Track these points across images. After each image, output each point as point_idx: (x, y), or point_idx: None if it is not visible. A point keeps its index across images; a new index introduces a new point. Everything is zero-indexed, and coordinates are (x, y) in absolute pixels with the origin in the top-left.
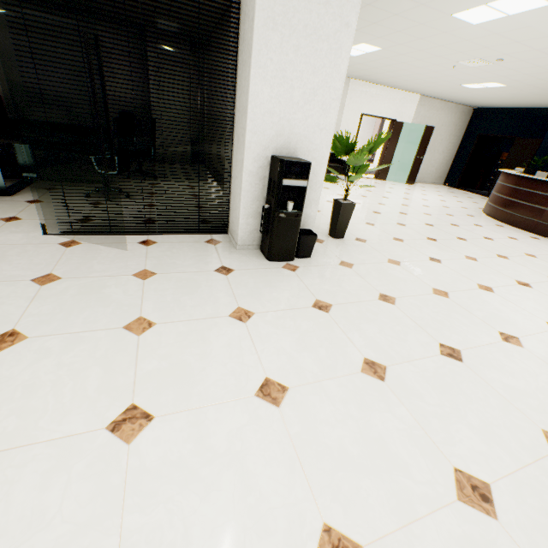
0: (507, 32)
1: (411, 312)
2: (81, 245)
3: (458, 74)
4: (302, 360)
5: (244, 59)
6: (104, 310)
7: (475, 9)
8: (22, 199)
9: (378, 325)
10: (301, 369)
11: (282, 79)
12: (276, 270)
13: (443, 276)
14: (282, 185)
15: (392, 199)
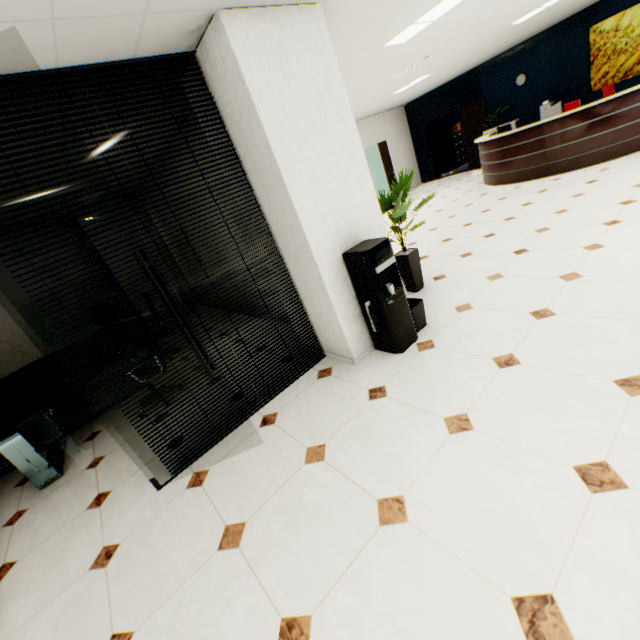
0: (431, 35)
1: (578, 311)
2: (211, 471)
3: (389, 88)
4: (572, 425)
5: (268, 185)
6: (336, 521)
7: (404, 32)
8: (78, 469)
9: (574, 343)
10: (586, 434)
11: (316, 181)
12: (417, 358)
13: (549, 261)
14: (376, 275)
15: (404, 223)
